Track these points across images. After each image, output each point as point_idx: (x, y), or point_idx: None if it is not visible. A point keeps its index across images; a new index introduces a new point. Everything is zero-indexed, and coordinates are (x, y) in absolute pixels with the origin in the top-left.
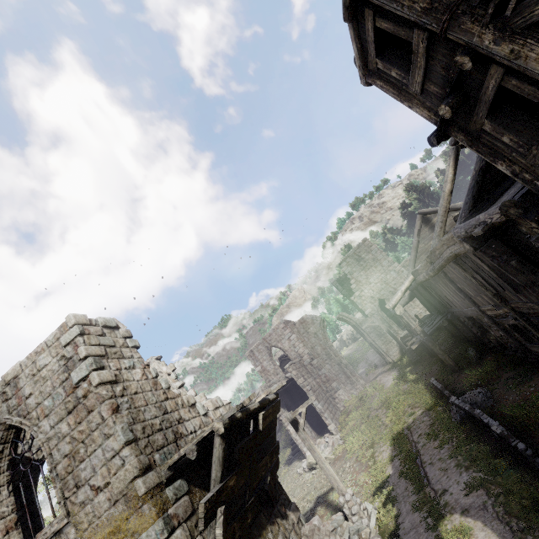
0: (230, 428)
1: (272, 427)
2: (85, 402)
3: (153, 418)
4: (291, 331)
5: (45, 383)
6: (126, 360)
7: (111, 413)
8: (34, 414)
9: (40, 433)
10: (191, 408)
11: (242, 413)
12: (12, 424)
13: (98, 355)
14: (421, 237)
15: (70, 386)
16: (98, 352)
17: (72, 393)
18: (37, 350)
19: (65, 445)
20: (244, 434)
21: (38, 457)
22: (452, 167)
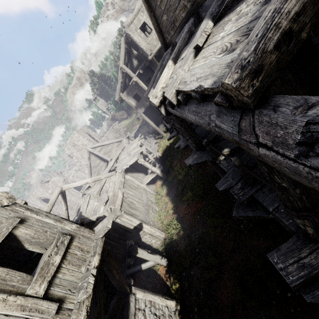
0: None
1: None
2: None
3: None
4: (48, 189)
5: None
6: None
7: None
8: None
9: None
10: None
11: None
12: None
13: None
14: (91, 160)
15: None
16: None
17: None
18: None
19: None
20: None
21: None
22: (63, 200)
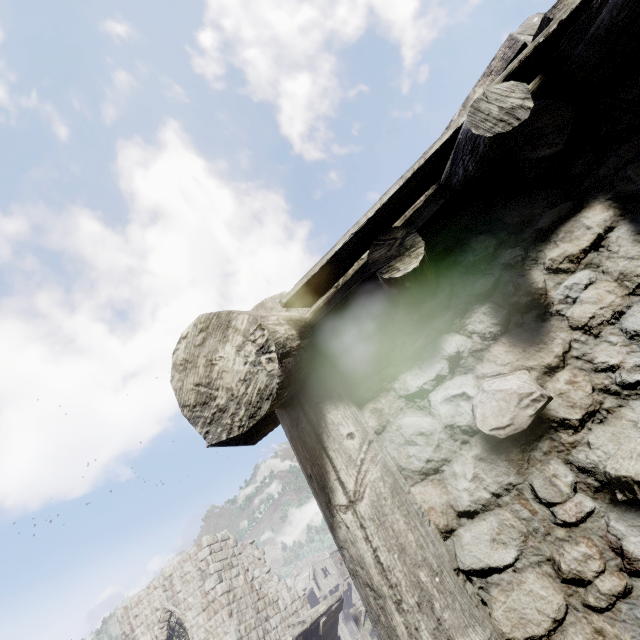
0: (297, 639)
1: (334, 626)
2: (213, 605)
3: (251, 618)
4: None
5: (189, 585)
6: (235, 569)
7: (228, 617)
8: (182, 606)
9: (186, 621)
10: (275, 604)
11: (306, 625)
12: (169, 609)
13: (220, 570)
14: None
15: (204, 591)
16: (220, 567)
17: (206, 597)
18: (184, 559)
19: (201, 633)
20: (309, 638)
21: (172, 623)
22: None
